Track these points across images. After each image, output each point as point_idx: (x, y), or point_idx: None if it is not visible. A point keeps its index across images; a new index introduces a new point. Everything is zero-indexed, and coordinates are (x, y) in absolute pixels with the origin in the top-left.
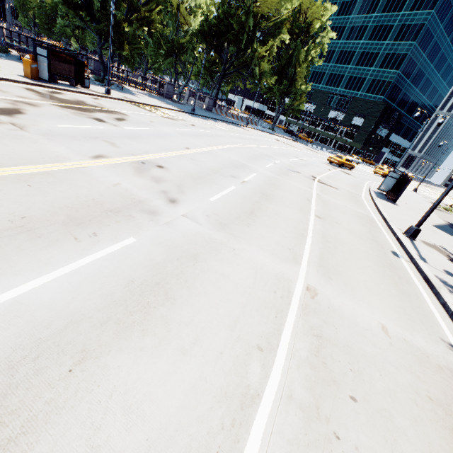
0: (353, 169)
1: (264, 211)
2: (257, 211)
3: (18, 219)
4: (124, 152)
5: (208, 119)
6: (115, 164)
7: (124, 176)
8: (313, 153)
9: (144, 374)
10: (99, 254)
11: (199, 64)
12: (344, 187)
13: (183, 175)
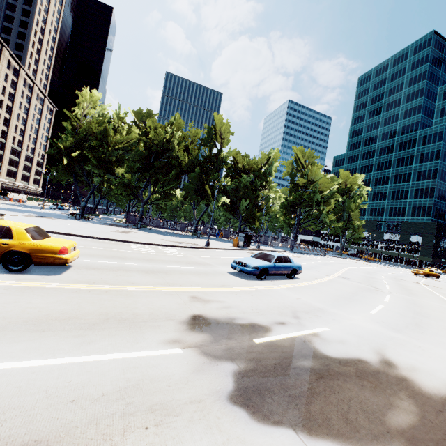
0: (439, 278)
1: (415, 293)
2: (412, 293)
3: (355, 289)
4: (327, 273)
5: (304, 254)
6: (336, 277)
7: (347, 281)
8: (392, 269)
9: (437, 313)
10: (387, 297)
11: (282, 221)
12: (445, 287)
13: (361, 281)
